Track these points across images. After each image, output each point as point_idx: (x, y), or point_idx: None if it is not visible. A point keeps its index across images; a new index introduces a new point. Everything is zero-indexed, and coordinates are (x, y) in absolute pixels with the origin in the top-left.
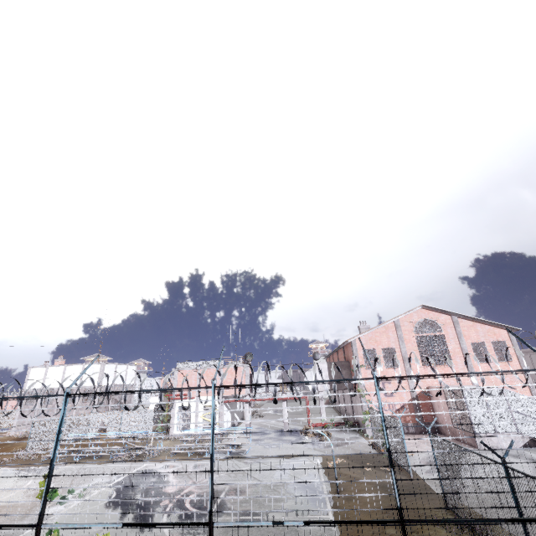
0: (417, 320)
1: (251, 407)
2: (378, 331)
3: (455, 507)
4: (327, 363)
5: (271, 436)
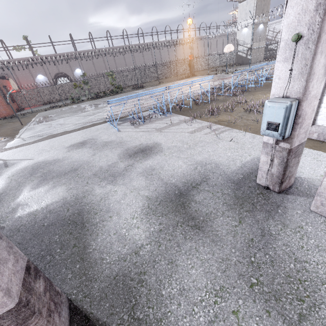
0: None
1: None
2: None
3: None
4: None
5: (115, 185)
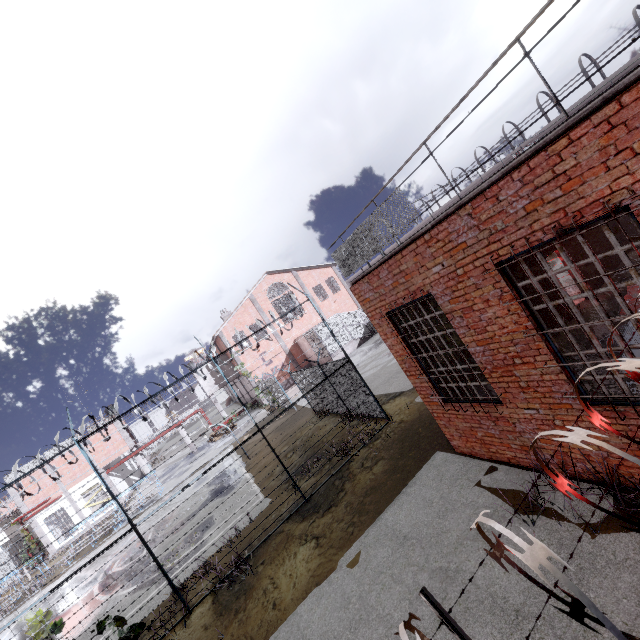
0: (267, 287)
1: (148, 460)
2: (238, 313)
3: (317, 408)
4: (205, 367)
5: (182, 465)
